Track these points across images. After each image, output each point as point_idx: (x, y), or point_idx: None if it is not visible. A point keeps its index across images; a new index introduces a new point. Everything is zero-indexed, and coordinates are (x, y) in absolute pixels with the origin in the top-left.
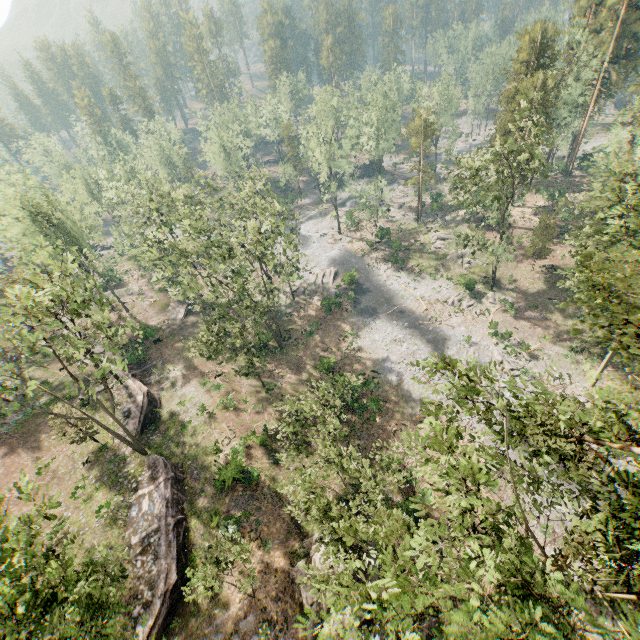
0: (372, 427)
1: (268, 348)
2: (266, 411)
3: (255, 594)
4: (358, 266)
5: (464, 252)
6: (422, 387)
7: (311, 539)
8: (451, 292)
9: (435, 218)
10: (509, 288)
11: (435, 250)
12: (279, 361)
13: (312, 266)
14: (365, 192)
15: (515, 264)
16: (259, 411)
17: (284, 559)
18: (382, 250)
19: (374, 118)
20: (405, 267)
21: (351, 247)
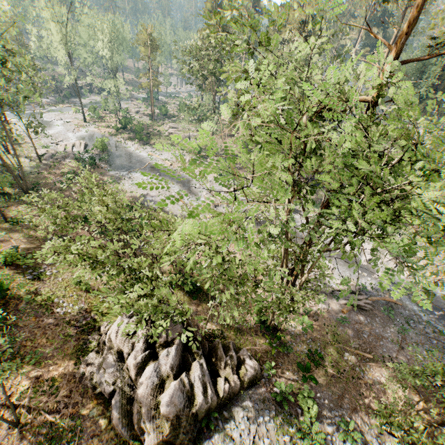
0: (145, 239)
1: (10, 196)
2: (14, 239)
3: (19, 422)
4: (108, 142)
5: (189, 135)
6: (180, 208)
7: (99, 331)
8: (186, 156)
9: (165, 119)
10: (221, 154)
11: (169, 134)
12: (28, 204)
13: (59, 140)
14: (106, 86)
15: (222, 140)
16: (2, 240)
17: (64, 363)
18: (127, 133)
19: (106, 31)
20: (149, 143)
21: (98, 130)
